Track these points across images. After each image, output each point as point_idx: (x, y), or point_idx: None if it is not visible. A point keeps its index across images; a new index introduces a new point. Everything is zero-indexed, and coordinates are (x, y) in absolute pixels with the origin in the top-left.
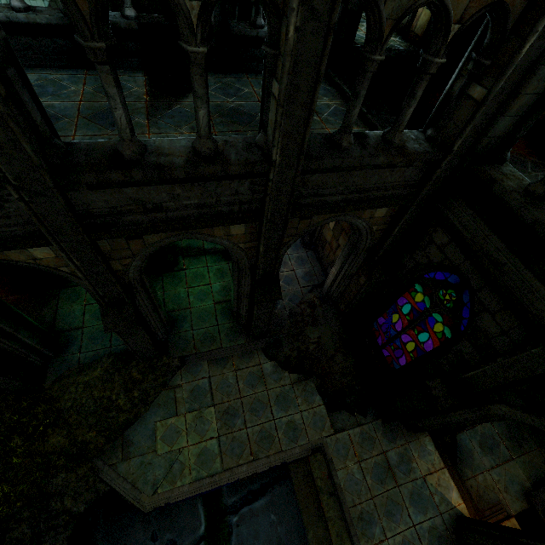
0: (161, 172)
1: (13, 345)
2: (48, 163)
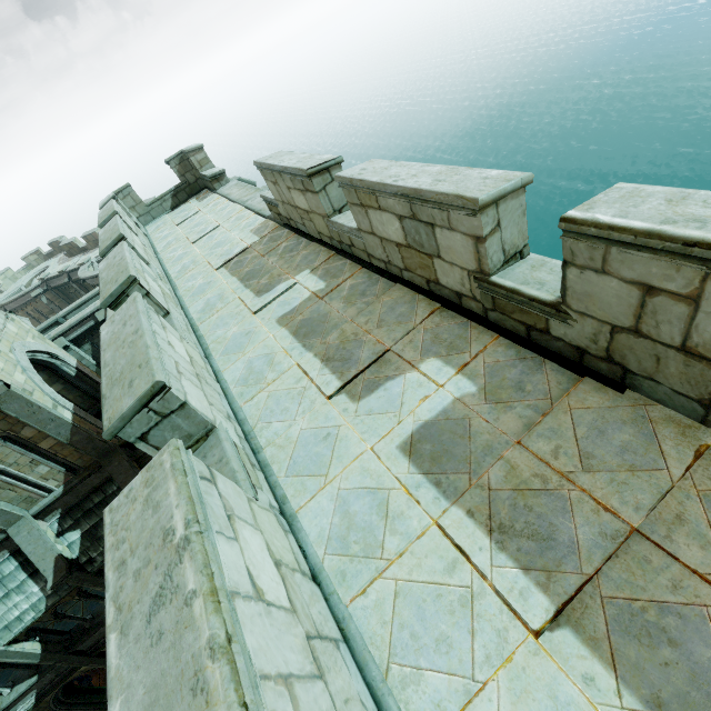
0: (99, 626)
1: (103, 707)
2: (66, 647)
